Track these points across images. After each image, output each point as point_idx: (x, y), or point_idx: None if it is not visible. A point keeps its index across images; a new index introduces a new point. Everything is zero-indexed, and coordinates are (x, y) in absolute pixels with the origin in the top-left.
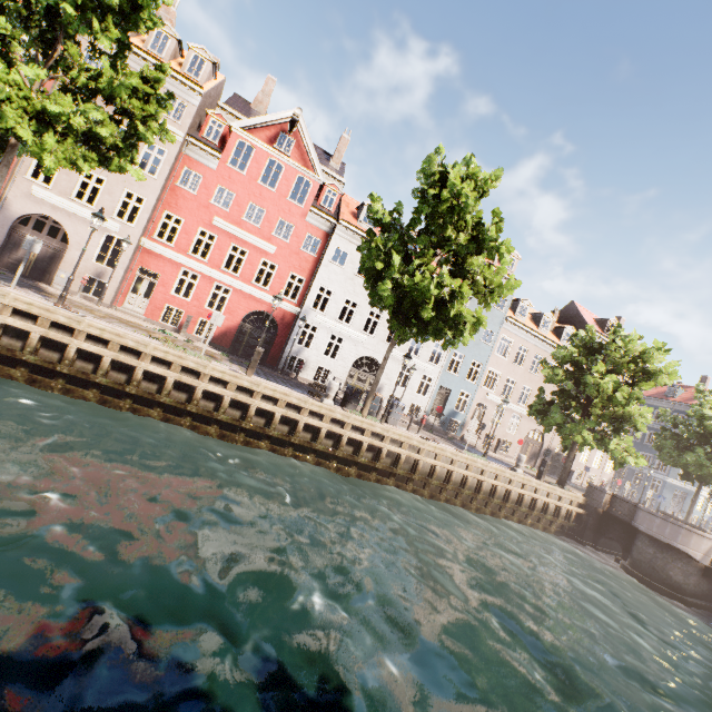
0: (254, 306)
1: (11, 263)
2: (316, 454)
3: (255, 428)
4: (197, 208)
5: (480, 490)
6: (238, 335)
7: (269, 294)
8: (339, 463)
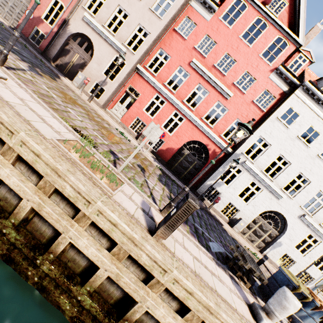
0: (196, 136)
1: (60, 63)
2: None
3: None
4: (183, 50)
5: None
6: (176, 154)
7: (212, 131)
8: None
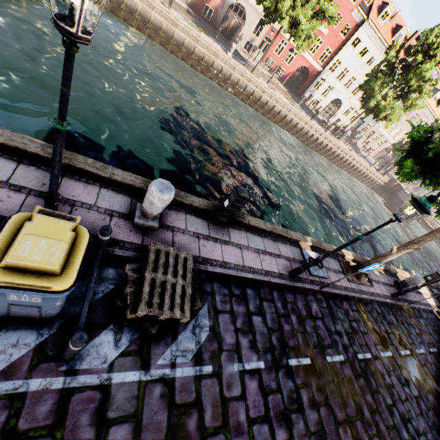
0: (303, 64)
1: (222, 29)
2: (317, 148)
3: (307, 138)
4: None
5: (356, 170)
6: (290, 77)
7: (313, 58)
8: (321, 152)
